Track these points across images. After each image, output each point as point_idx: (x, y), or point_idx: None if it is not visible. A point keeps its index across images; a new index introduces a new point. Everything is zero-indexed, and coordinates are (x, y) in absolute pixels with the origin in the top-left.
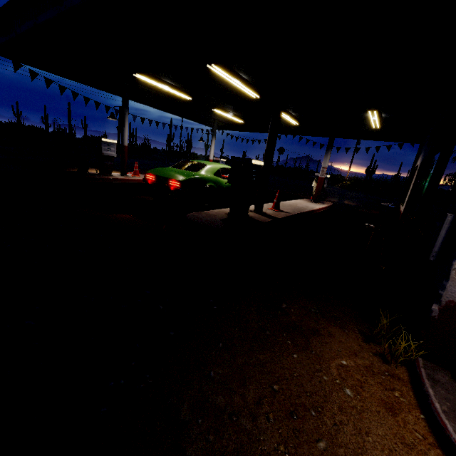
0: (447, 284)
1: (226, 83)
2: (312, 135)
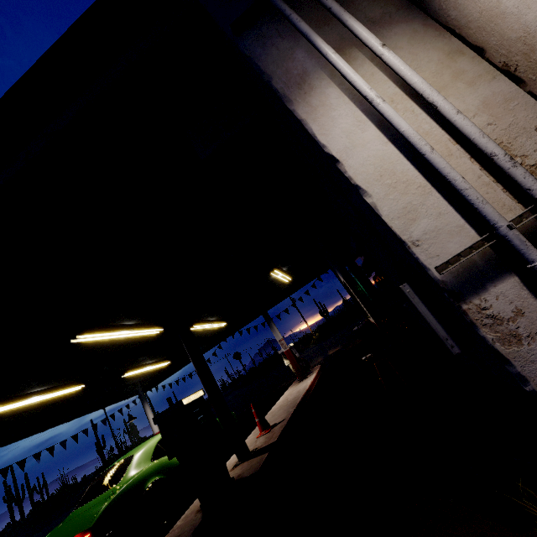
0: (517, 369)
1: (115, 341)
2: (248, 323)
